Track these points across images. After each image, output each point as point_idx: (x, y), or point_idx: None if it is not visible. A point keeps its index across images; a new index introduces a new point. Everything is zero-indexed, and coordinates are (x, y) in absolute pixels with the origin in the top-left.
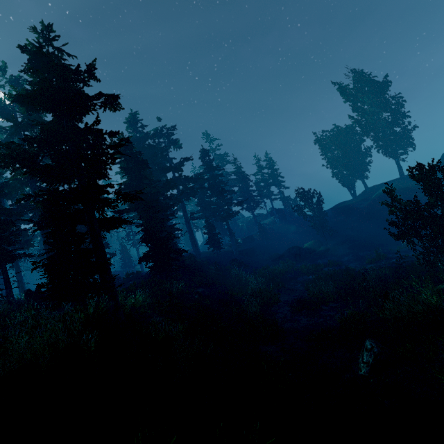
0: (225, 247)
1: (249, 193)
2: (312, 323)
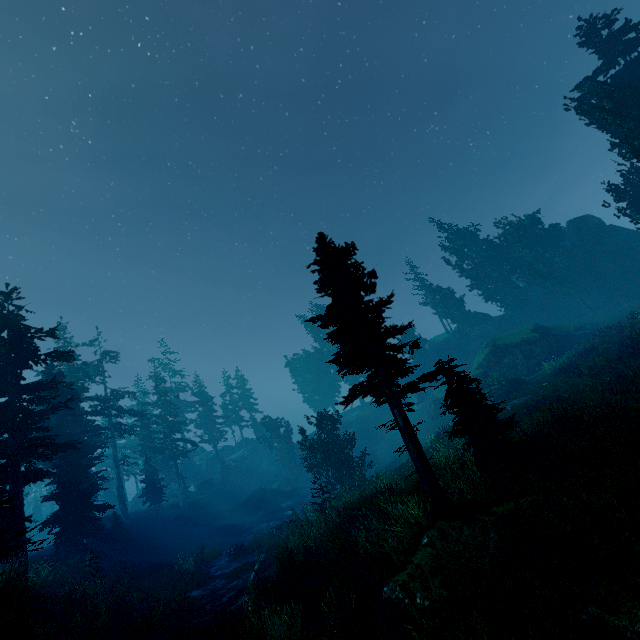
0: (169, 499)
1: (212, 419)
2: (241, 564)
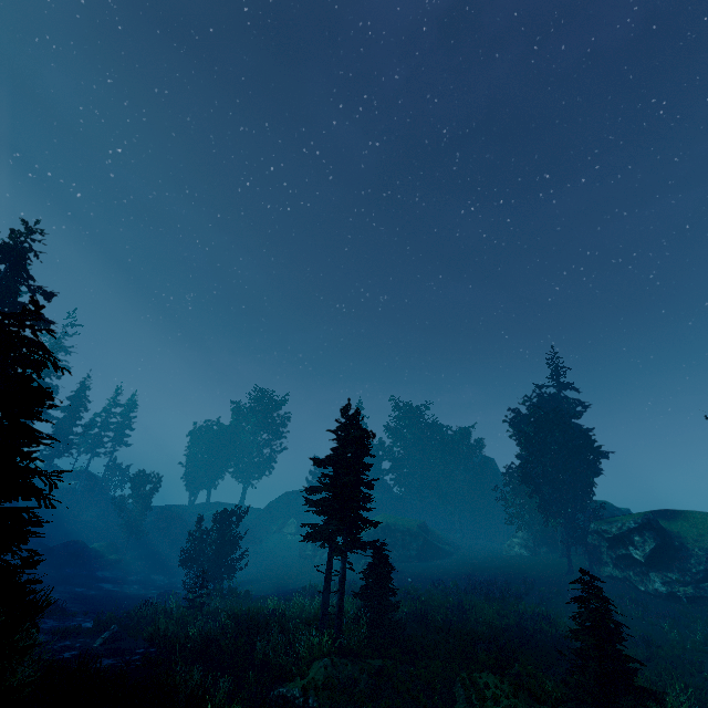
0: None
1: (69, 429)
2: (63, 625)
